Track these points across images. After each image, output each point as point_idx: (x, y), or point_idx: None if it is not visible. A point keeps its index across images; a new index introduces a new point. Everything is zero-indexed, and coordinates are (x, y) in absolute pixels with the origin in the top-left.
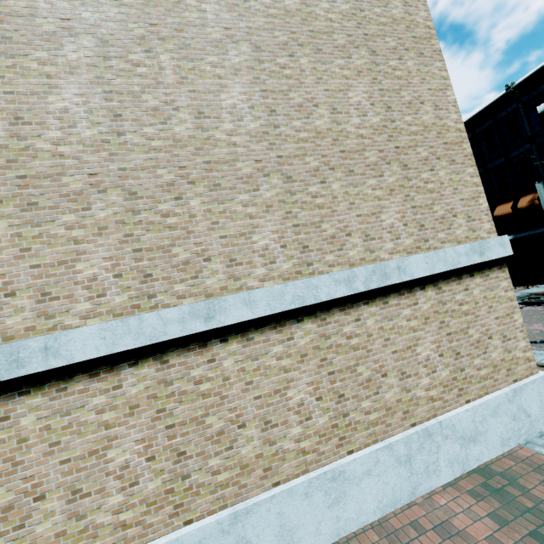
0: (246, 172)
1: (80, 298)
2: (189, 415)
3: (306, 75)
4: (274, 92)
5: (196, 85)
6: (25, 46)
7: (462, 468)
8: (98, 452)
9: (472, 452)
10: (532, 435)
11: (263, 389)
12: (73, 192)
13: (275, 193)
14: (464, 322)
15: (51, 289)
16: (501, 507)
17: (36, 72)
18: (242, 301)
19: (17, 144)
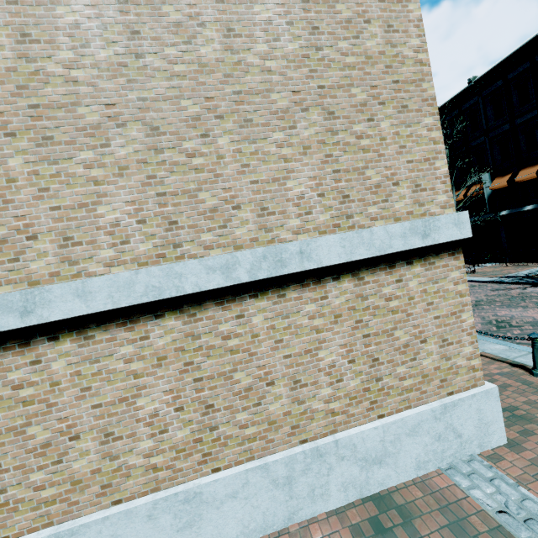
0: (92, 121)
1: None
2: (6, 424)
3: None
4: (138, 4)
5: None
6: None
7: (359, 493)
8: None
9: (375, 475)
10: (460, 458)
11: (105, 397)
12: None
13: (133, 150)
14: (390, 322)
15: None
16: None
17: None
18: (74, 291)
19: None
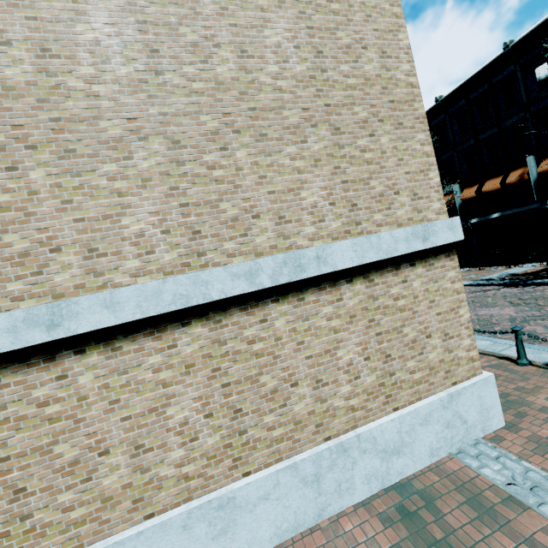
0: (114, 135)
1: None
2: (31, 444)
3: (204, 2)
4: (156, 24)
5: (38, 9)
6: None
7: (382, 484)
8: None
9: (394, 466)
10: (467, 443)
11: (134, 408)
12: None
13: (156, 162)
14: (399, 320)
15: None
16: (408, 535)
17: None
18: (102, 303)
19: None
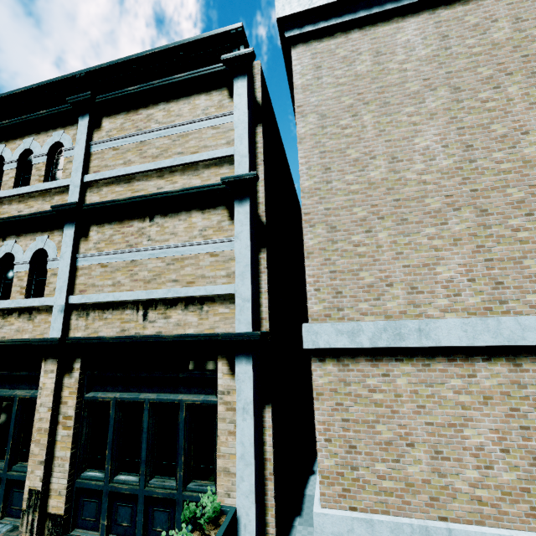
0: None
1: (439, 295)
2: None
3: None
4: None
5: None
6: (398, 106)
7: None
8: (455, 426)
9: None
10: None
11: None
12: (433, 210)
13: None
14: None
15: (417, 285)
16: None
17: (405, 123)
18: None
19: (393, 177)
